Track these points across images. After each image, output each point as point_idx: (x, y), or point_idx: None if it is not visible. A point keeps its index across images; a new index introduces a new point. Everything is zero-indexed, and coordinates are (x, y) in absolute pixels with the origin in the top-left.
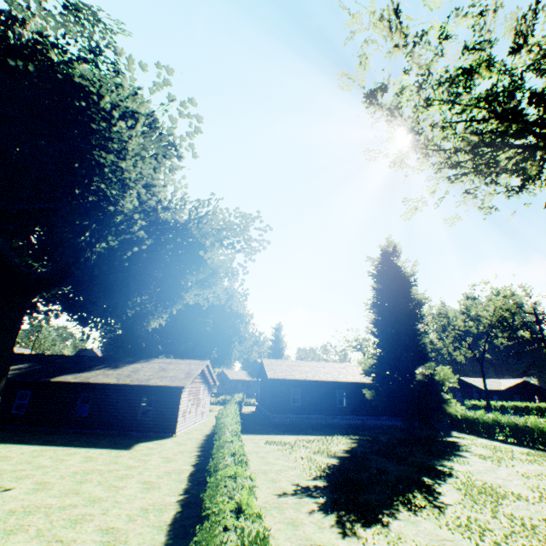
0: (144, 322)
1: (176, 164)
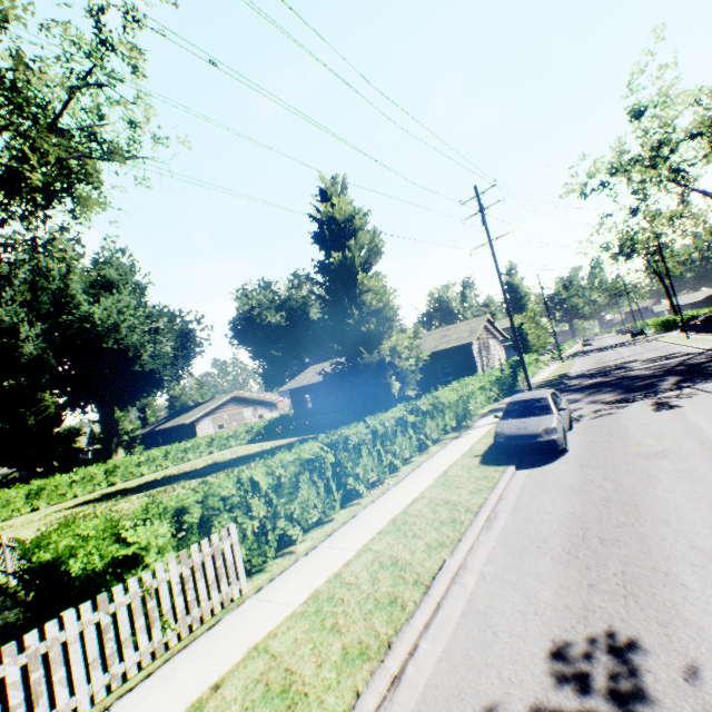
0: (162, 385)
1: (75, 285)
